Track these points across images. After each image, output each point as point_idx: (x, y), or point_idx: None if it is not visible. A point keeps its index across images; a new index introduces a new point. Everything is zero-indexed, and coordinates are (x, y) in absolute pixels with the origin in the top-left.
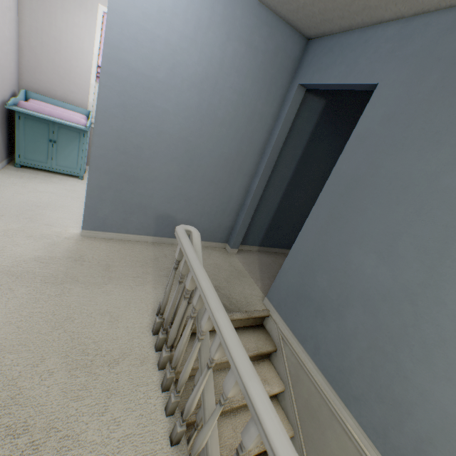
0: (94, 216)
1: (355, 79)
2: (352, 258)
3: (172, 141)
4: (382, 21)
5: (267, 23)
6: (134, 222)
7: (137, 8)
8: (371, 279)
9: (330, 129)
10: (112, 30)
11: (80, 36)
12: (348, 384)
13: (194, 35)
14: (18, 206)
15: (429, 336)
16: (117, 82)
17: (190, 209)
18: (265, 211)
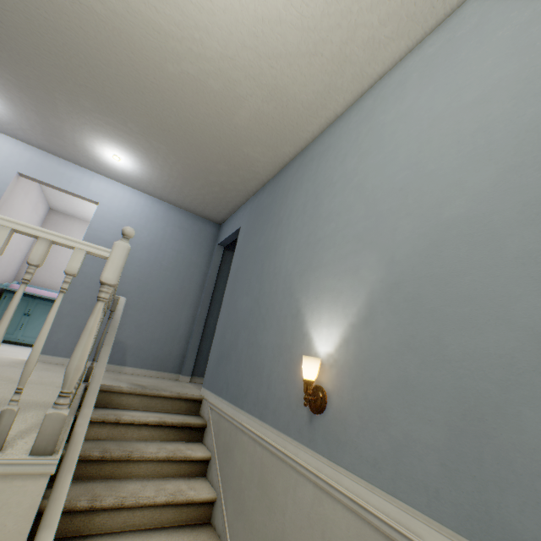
0: (48, 339)
1: (235, 229)
2: (239, 307)
3: (127, 280)
4: (239, 206)
5: (192, 219)
6: None
7: (112, 214)
8: (245, 309)
9: None
10: (95, 223)
11: None
12: (242, 389)
13: (146, 224)
14: None
15: (264, 313)
16: None
17: (141, 335)
18: None
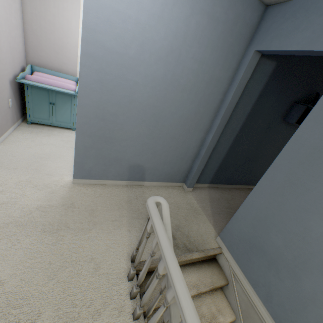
0: (81, 168)
1: None
2: (312, 227)
3: (141, 107)
4: None
5: None
6: (112, 171)
7: None
8: None
9: (278, 87)
10: (89, 14)
11: (68, 18)
12: None
13: (161, 12)
14: (28, 158)
15: None
16: (95, 61)
17: (155, 159)
18: (215, 157)
